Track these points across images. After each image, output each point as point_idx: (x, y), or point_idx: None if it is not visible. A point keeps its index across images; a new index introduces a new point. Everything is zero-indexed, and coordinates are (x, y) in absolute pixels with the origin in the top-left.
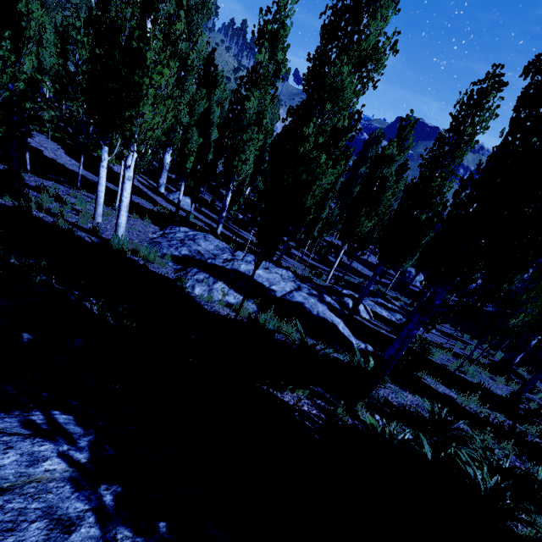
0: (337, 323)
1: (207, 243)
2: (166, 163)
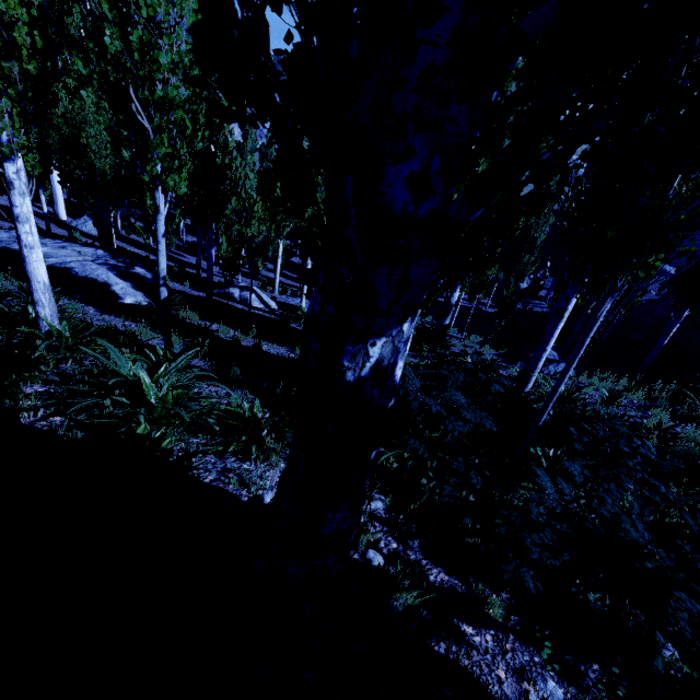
0: (114, 284)
1: (1, 234)
2: (55, 182)
